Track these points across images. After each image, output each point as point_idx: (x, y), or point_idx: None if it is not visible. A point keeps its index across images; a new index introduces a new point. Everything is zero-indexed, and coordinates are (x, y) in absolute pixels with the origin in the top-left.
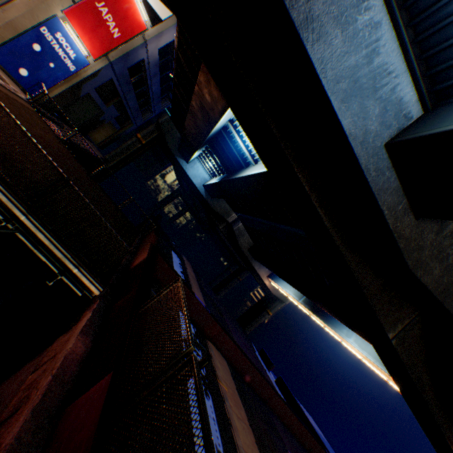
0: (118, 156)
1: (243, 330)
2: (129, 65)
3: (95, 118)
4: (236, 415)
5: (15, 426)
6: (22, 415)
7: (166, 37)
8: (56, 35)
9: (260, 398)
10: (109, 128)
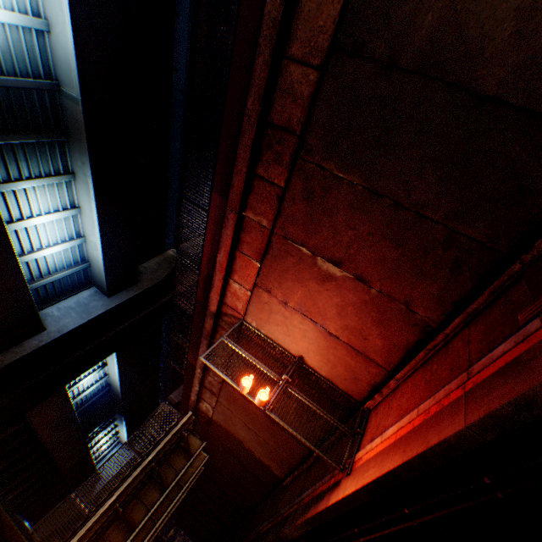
0: None
1: None
2: None
3: None
4: None
5: (198, 373)
6: (198, 376)
7: None
8: None
9: None
10: None
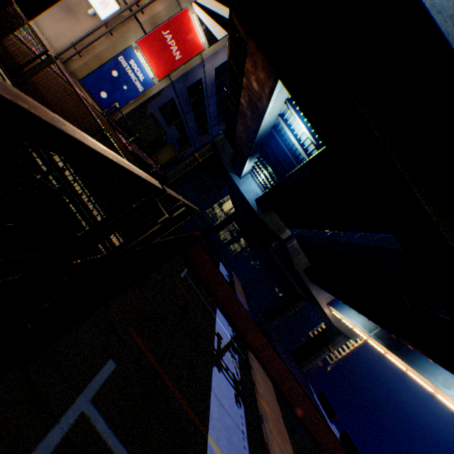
0: (177, 174)
1: (298, 365)
2: (188, 85)
3: (159, 138)
4: (277, 444)
5: None
6: None
7: (221, 56)
8: (130, 62)
9: (315, 443)
10: (171, 151)
